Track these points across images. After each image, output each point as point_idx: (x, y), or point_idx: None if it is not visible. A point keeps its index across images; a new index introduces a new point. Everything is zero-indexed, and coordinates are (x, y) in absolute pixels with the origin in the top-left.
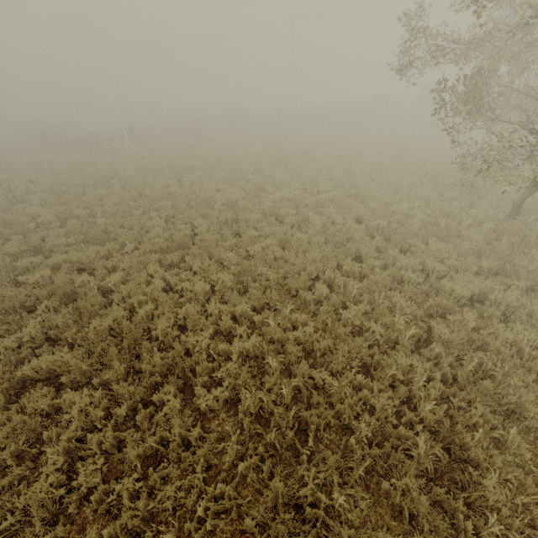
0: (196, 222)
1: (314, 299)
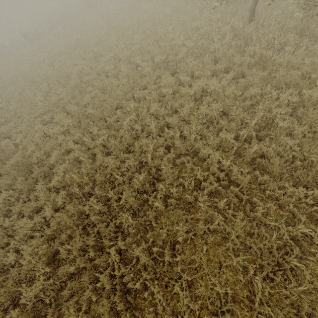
0: (58, 92)
1: (116, 120)
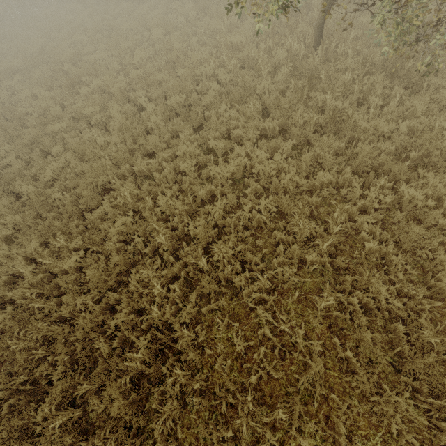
0: (1, 152)
1: (103, 215)
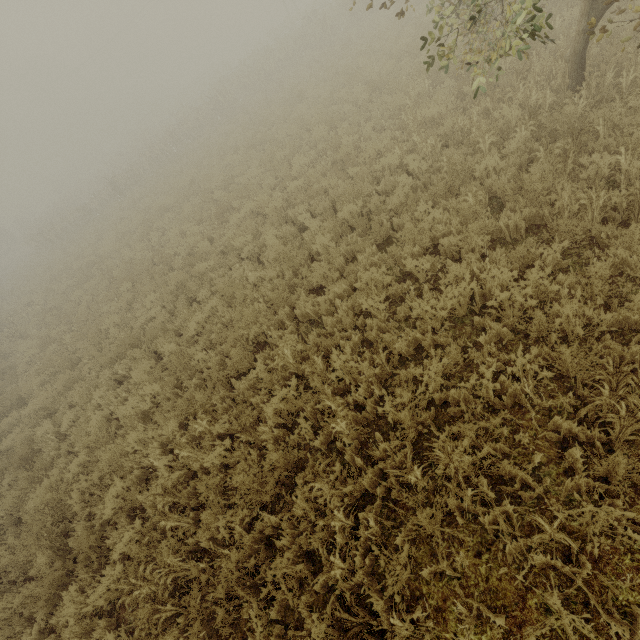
0: (147, 303)
1: (255, 383)
